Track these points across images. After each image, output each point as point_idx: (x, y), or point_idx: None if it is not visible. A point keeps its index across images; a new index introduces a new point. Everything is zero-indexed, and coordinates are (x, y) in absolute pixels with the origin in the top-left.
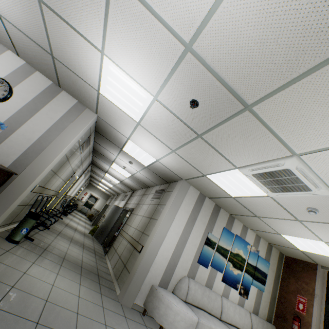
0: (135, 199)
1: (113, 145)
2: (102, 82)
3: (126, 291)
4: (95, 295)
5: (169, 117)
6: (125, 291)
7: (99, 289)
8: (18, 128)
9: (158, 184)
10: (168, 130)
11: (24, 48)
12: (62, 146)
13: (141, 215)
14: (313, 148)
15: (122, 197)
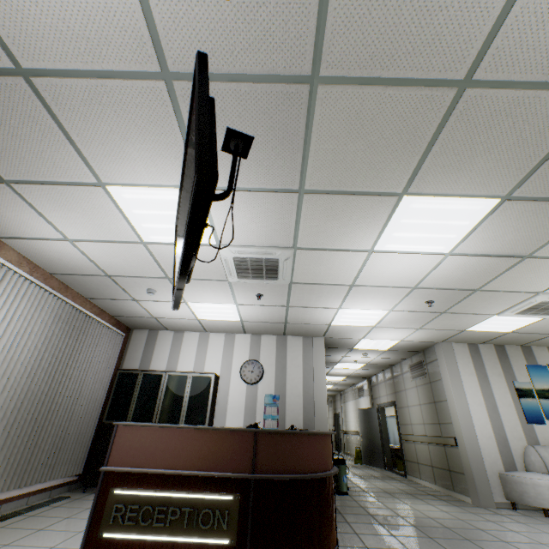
0: (384, 388)
1: (340, 350)
2: (335, 319)
3: (477, 492)
4: (453, 508)
5: (408, 314)
6: (476, 493)
7: (449, 503)
8: (285, 391)
9: (406, 358)
10: (409, 320)
11: (255, 328)
12: (322, 384)
13: (415, 404)
14: (548, 286)
15: (355, 393)
